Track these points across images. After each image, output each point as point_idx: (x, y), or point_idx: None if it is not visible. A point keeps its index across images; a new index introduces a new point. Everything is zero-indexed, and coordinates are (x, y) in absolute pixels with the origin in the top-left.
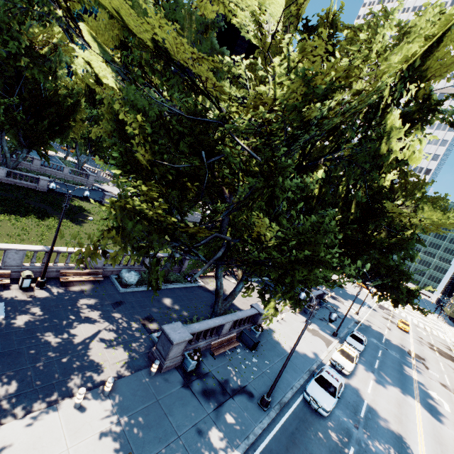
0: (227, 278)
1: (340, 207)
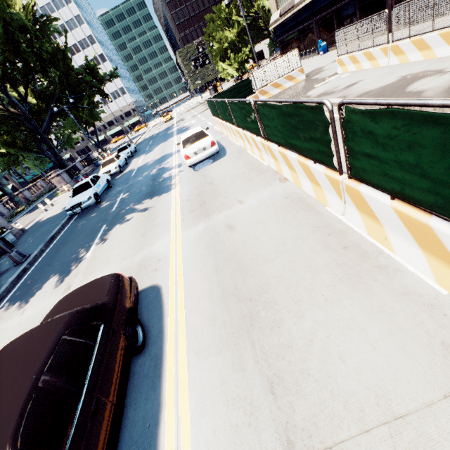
0: None
1: None
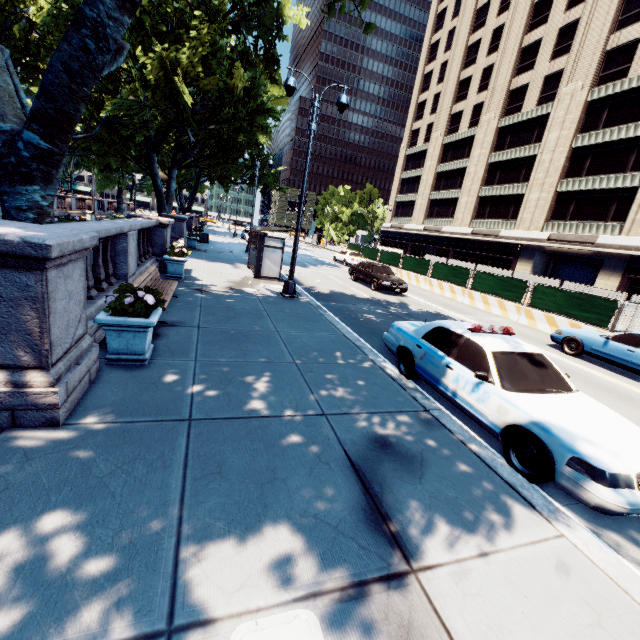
0: None
1: (266, 64)
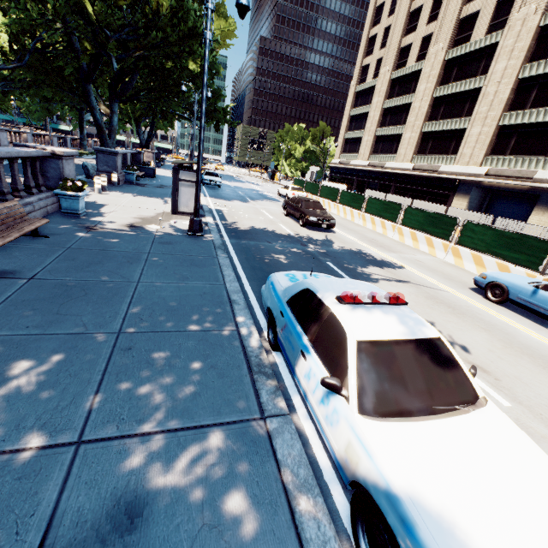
0: None
1: None
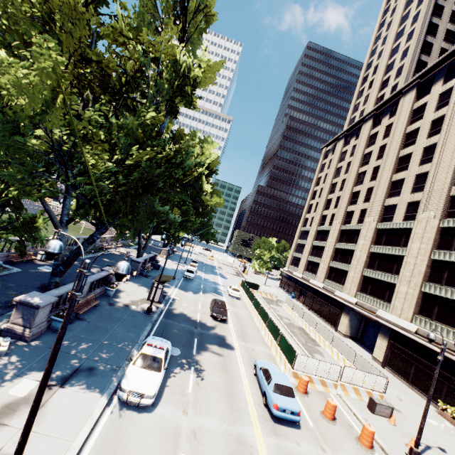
0: (118, 248)
1: (194, 203)
